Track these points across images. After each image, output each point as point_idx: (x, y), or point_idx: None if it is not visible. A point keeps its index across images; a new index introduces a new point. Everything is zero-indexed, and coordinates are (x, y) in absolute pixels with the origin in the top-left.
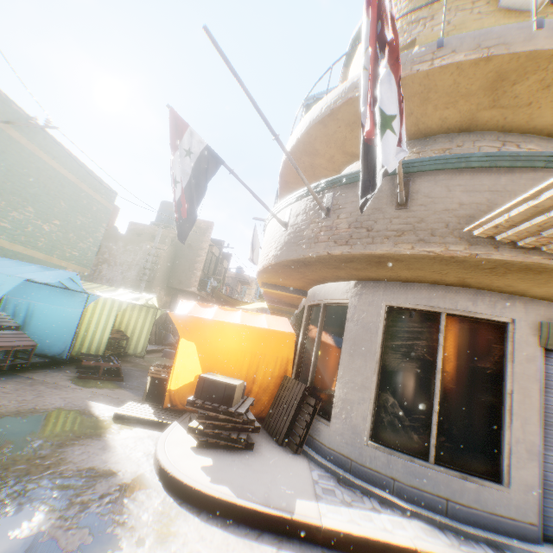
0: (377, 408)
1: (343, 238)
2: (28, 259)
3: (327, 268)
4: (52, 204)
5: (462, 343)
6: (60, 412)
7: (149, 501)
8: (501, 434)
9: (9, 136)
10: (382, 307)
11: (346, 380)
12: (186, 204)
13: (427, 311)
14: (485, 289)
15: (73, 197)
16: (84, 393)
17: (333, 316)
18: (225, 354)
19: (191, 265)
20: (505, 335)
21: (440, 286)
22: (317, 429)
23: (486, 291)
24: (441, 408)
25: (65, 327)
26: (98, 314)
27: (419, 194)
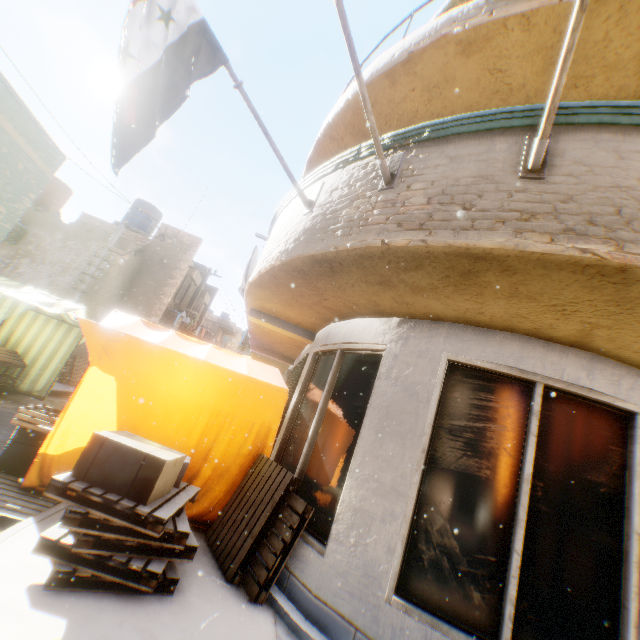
0: (413, 532)
1: (415, 218)
2: None
3: (366, 282)
4: None
5: (564, 437)
6: None
7: None
8: (621, 604)
9: None
10: (441, 361)
11: (366, 475)
12: (139, 103)
13: (512, 377)
14: (608, 354)
15: None
16: None
17: (355, 370)
18: (166, 405)
19: (158, 287)
20: (631, 433)
21: (538, 340)
22: (300, 556)
23: (608, 359)
24: (525, 545)
25: None
26: None
27: (564, 159)
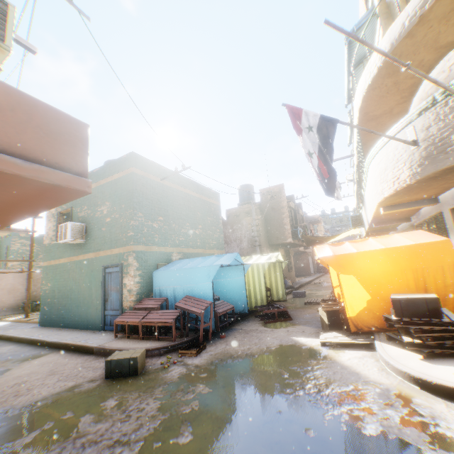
0: None
1: None
2: (196, 256)
3: None
4: (194, 217)
5: None
6: (283, 347)
7: (435, 406)
8: None
9: (165, 186)
10: None
11: None
12: (324, 167)
13: None
14: None
15: (201, 207)
16: (280, 332)
17: None
18: (384, 277)
19: (280, 223)
20: None
21: None
22: None
23: None
24: None
25: (237, 291)
26: (251, 277)
27: None
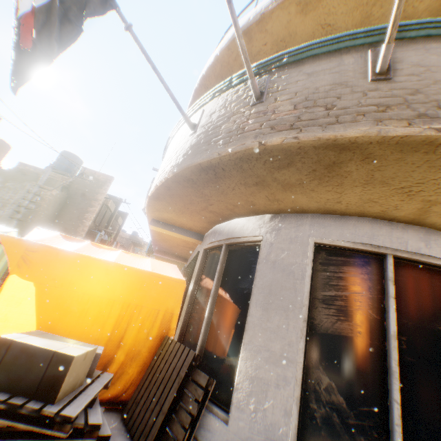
0: (304, 393)
1: (286, 121)
2: None
3: (244, 184)
4: None
5: (414, 296)
6: None
7: None
8: None
9: None
10: (309, 244)
11: (258, 346)
12: (37, 32)
13: (367, 252)
14: (439, 226)
15: None
16: None
17: (238, 259)
18: (81, 303)
19: (81, 214)
20: None
21: (383, 221)
22: (207, 425)
23: (437, 231)
24: (400, 393)
25: None
26: None
27: (404, 64)
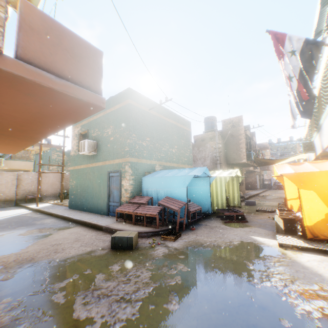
0: None
1: None
2: (172, 168)
3: None
4: (171, 139)
5: None
6: (244, 243)
7: None
8: None
9: (152, 115)
10: None
11: None
12: (303, 89)
13: None
14: None
15: (177, 132)
16: (239, 231)
17: None
18: None
19: (237, 147)
20: None
21: None
22: None
23: None
24: None
25: (203, 196)
26: (214, 186)
27: None
